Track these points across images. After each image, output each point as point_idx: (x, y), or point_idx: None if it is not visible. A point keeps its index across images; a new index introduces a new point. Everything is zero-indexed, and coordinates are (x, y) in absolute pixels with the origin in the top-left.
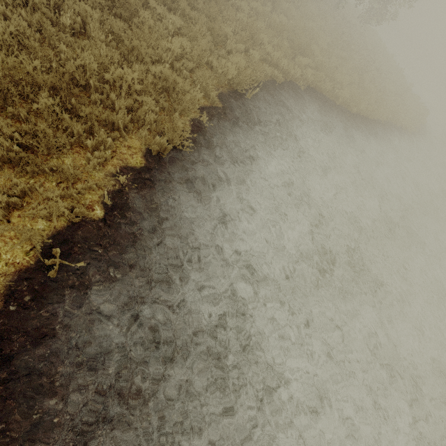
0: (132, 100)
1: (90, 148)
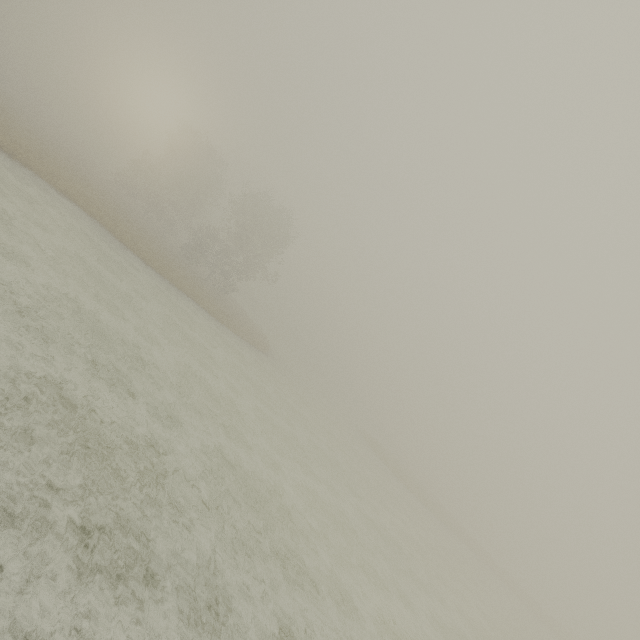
0: None
1: None
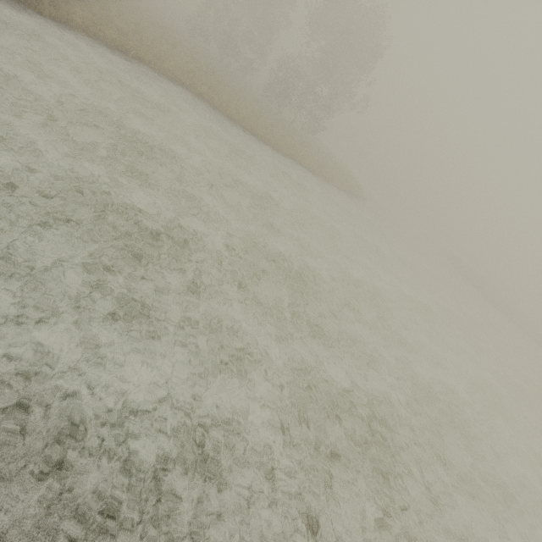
0: None
1: None
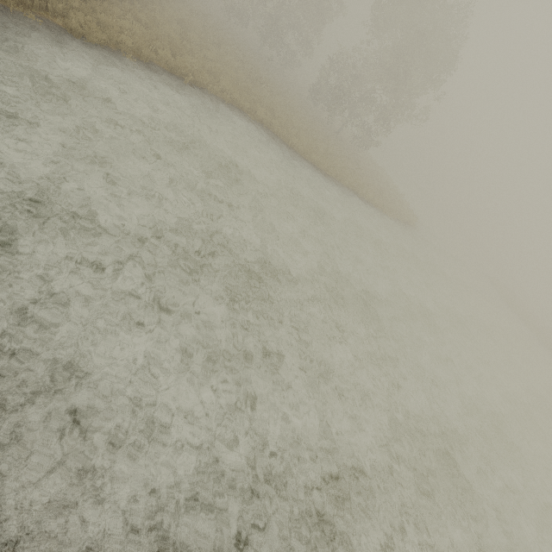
0: (68, 6)
1: None
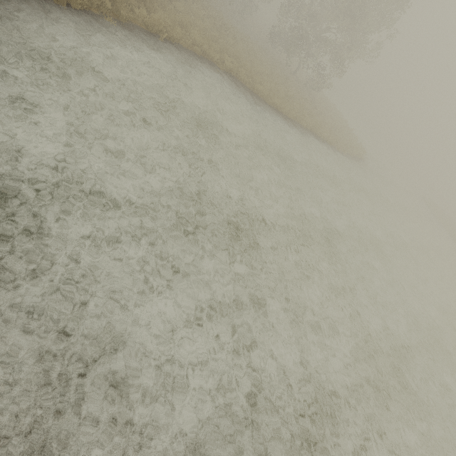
0: None
1: None
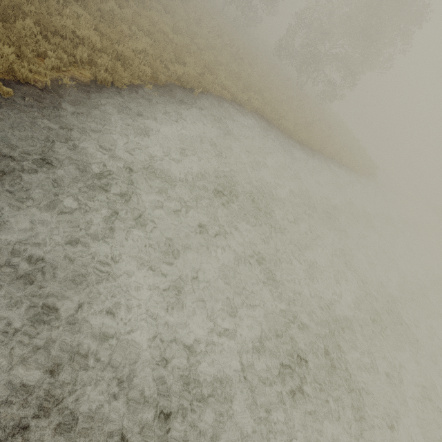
0: (92, 50)
1: (50, 57)
